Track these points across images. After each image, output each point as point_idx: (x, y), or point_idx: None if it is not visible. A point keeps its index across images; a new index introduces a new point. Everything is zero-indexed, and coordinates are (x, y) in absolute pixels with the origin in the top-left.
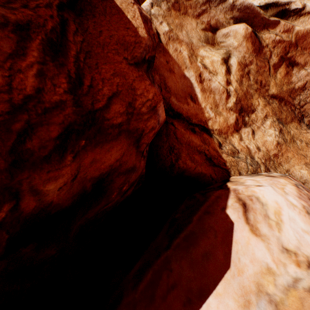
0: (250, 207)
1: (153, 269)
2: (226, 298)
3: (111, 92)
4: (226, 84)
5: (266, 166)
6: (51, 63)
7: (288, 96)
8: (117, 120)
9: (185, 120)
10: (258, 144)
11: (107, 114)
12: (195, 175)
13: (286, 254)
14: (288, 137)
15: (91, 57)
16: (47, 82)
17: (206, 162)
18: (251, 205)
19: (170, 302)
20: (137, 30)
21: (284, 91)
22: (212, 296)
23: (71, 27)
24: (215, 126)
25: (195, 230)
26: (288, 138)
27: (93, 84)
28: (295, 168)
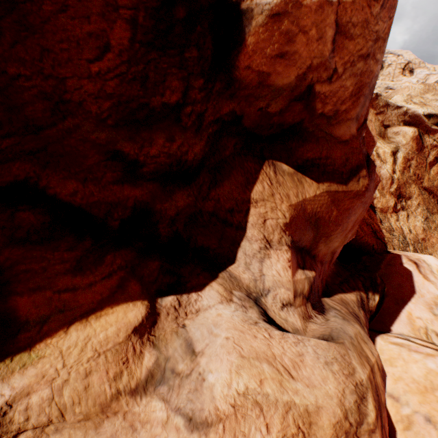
0: (419, 264)
1: None
2: (418, 304)
3: None
4: (392, 172)
5: (414, 247)
6: None
7: (436, 190)
8: None
9: None
10: (410, 227)
11: None
12: (359, 243)
13: None
14: (433, 225)
15: None
16: None
17: (370, 234)
18: (420, 264)
19: (386, 301)
20: (373, 138)
21: (434, 186)
22: (410, 303)
23: None
24: (378, 205)
25: (386, 272)
26: (433, 226)
27: None
28: (437, 253)
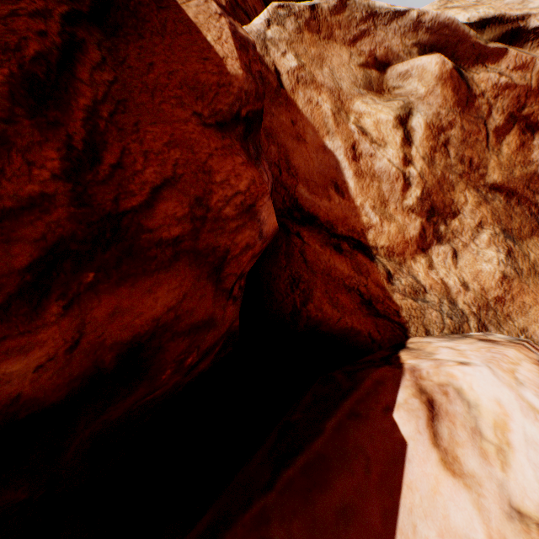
0: (442, 409)
1: (234, 534)
2: None
3: (160, 177)
4: (404, 163)
5: (479, 320)
6: (27, 121)
7: (524, 187)
8: (170, 231)
9: (324, 229)
10: (465, 277)
11: (149, 220)
12: (341, 331)
13: (518, 523)
14: (524, 265)
15: (127, 111)
16: (14, 158)
17: (360, 309)
18: (444, 406)
19: None
20: (224, 63)
21: (515, 178)
22: None
23: (91, 55)
24: (380, 241)
25: (327, 453)
26: (524, 267)
27: (125, 161)
28: None
